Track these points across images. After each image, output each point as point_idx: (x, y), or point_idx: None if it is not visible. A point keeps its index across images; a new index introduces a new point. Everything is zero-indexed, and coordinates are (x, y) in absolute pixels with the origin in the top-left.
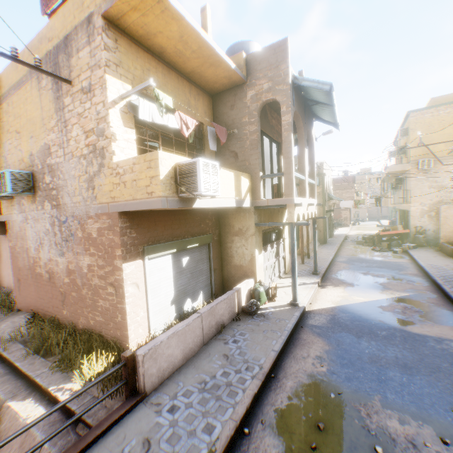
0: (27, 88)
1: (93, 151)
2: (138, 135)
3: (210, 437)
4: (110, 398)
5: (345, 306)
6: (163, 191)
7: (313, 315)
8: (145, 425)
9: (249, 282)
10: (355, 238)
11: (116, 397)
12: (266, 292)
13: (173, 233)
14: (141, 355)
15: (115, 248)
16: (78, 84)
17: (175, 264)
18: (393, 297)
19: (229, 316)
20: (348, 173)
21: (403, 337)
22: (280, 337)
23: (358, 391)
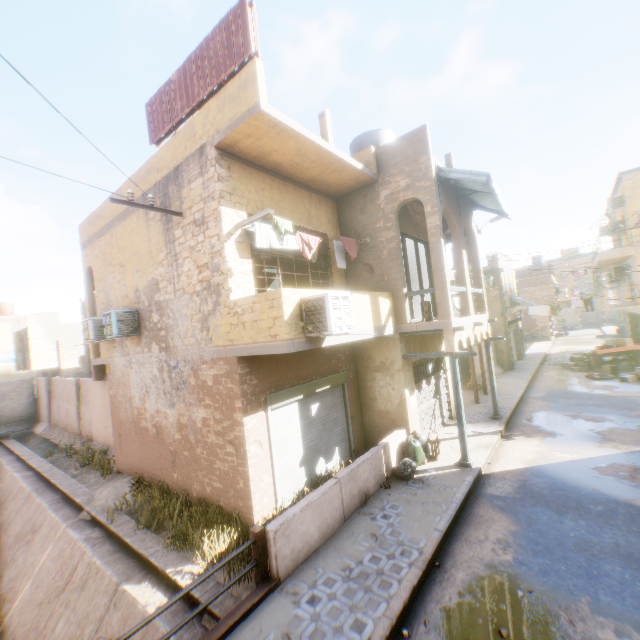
0: (132, 219)
1: (206, 287)
2: (254, 264)
3: (361, 636)
4: (237, 584)
5: (541, 466)
6: (289, 333)
7: (493, 480)
8: (282, 617)
9: (399, 434)
10: (560, 358)
11: (243, 584)
12: (424, 448)
13: (298, 375)
14: (272, 531)
15: (234, 398)
16: (190, 216)
17: (302, 413)
18: (617, 453)
19: (375, 481)
20: (541, 260)
21: (628, 515)
22: (446, 511)
23: (557, 589)
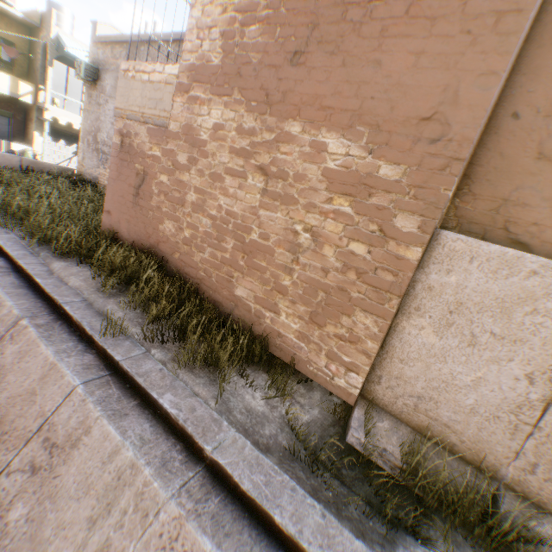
0: None
1: None
2: None
3: None
4: None
5: None
6: None
7: None
8: None
9: (26, 146)
10: None
11: None
12: (36, 156)
13: None
14: None
15: None
16: None
17: None
18: None
19: None
20: None
21: None
22: None
23: None
